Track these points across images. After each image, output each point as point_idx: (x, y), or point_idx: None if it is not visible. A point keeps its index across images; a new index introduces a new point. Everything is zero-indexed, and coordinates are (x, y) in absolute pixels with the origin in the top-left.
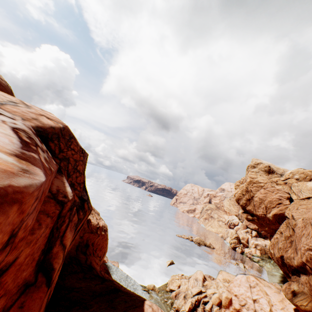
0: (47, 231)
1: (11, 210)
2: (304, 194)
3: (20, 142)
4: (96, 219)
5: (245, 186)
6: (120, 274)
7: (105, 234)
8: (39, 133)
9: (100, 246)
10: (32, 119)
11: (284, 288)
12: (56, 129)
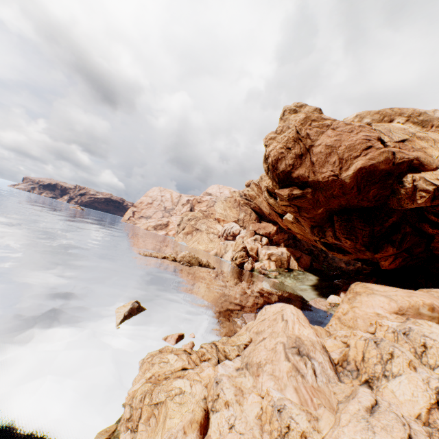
0: None
1: None
2: (397, 135)
3: None
4: None
5: (293, 132)
6: None
7: None
8: None
9: None
10: None
11: None
12: None
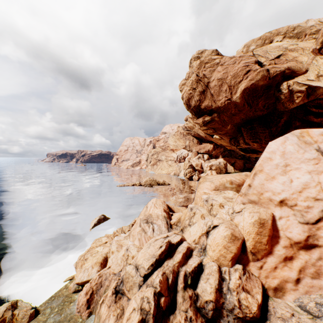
0: None
1: None
2: (273, 53)
3: None
4: None
5: (194, 75)
6: None
7: None
8: None
9: None
10: None
11: None
12: None
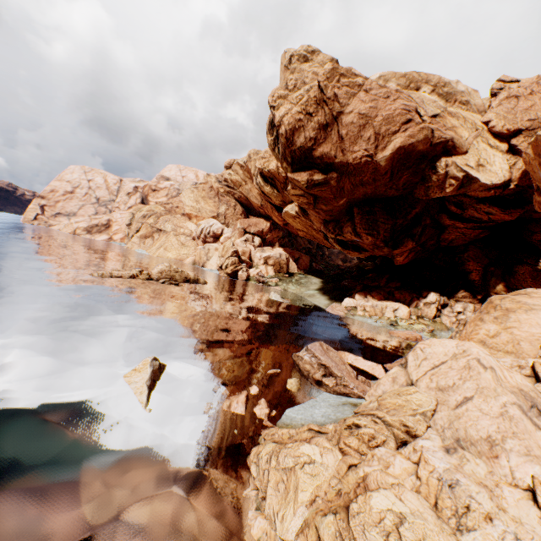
0: None
1: None
2: (430, 108)
3: None
4: None
5: (315, 89)
6: None
7: None
8: None
9: None
10: None
11: None
12: None
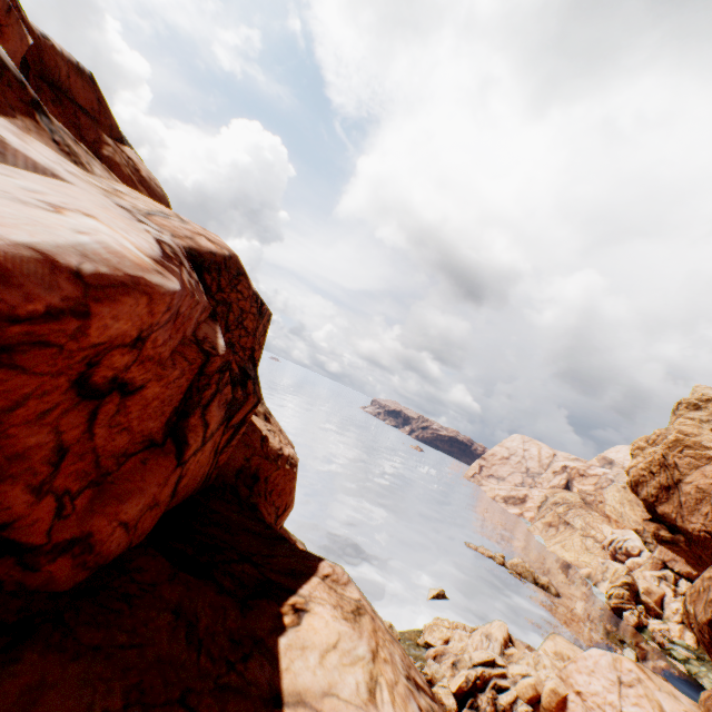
0: (183, 381)
1: (141, 299)
2: None
3: (161, 253)
4: (280, 441)
5: (660, 452)
6: None
7: (291, 470)
8: (191, 258)
9: (280, 488)
10: (186, 237)
11: (703, 698)
12: (217, 257)
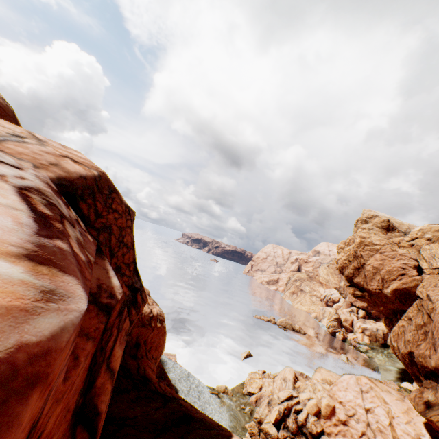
0: (87, 362)
1: (26, 409)
2: None
3: (33, 219)
4: (148, 304)
5: (353, 249)
6: (179, 371)
7: (162, 326)
8: (62, 189)
9: (156, 344)
10: (50, 164)
11: (413, 397)
12: (88, 180)
